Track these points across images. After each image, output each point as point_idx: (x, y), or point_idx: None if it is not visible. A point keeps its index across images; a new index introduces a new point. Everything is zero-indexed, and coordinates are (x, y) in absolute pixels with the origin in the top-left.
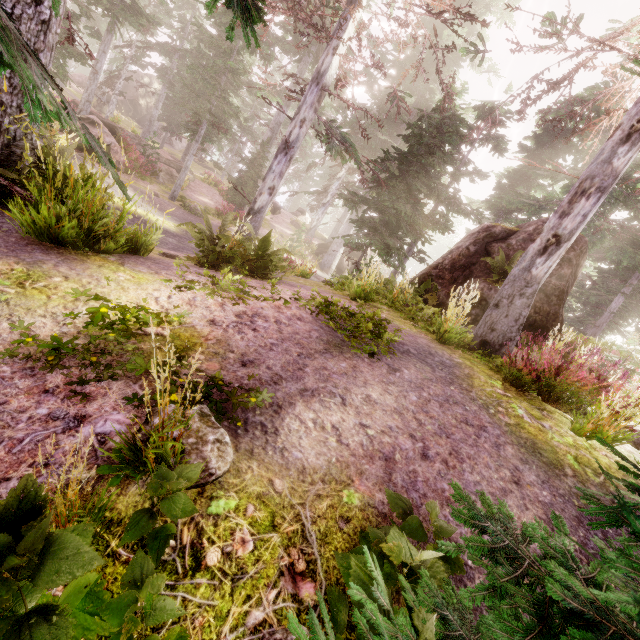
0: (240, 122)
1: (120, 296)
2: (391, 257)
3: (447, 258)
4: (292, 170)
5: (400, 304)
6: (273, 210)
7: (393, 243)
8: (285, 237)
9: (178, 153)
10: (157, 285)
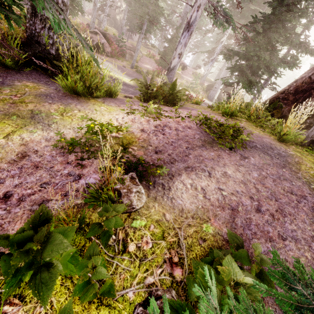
0: (165, 17)
1: (101, 118)
2: (252, 88)
3: (292, 86)
4: (194, 42)
5: (254, 117)
6: (182, 68)
7: (254, 79)
8: (189, 82)
9: (135, 43)
10: (118, 112)
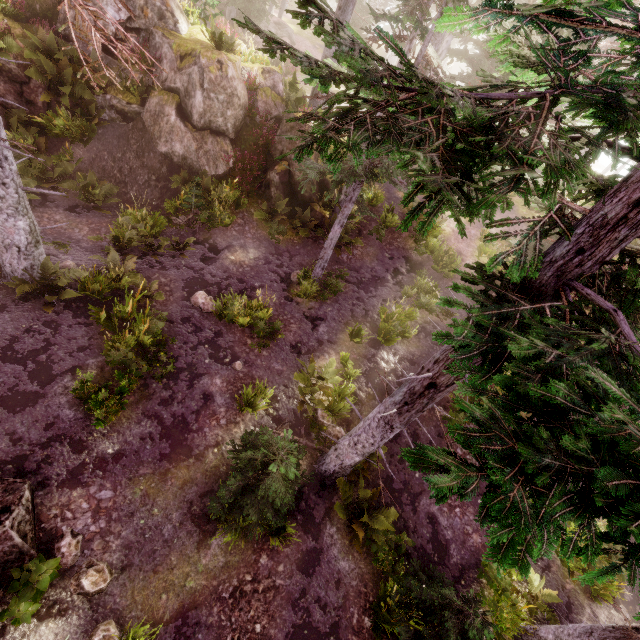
0: None
1: None
2: None
3: None
4: None
5: None
6: None
7: None
8: None
9: None
10: None
